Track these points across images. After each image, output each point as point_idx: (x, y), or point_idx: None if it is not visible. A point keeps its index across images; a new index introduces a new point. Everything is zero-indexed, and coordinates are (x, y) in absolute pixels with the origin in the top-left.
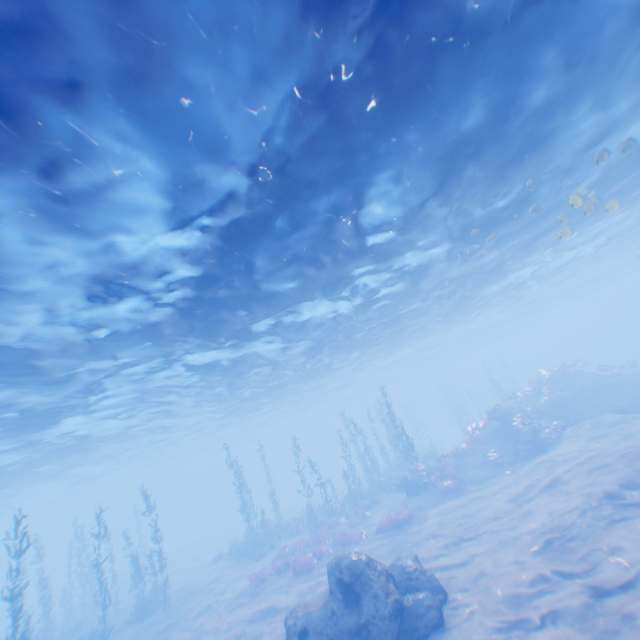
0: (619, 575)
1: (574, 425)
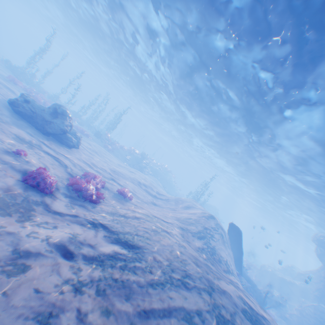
0: (121, 183)
1: (152, 176)
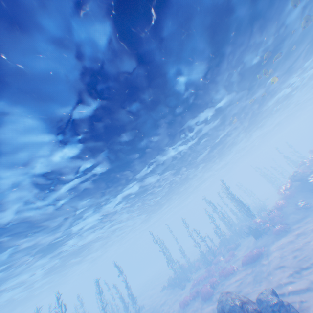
0: None
1: None
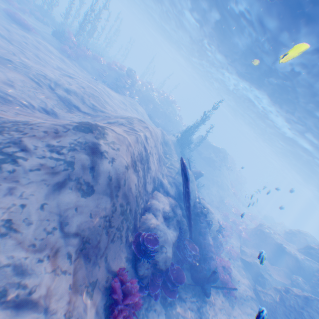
0: None
1: (131, 99)
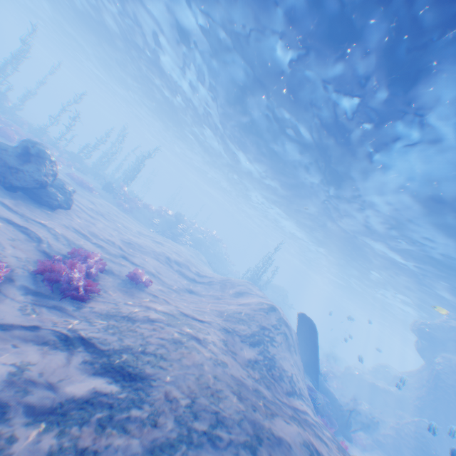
0: (137, 262)
1: (192, 248)
